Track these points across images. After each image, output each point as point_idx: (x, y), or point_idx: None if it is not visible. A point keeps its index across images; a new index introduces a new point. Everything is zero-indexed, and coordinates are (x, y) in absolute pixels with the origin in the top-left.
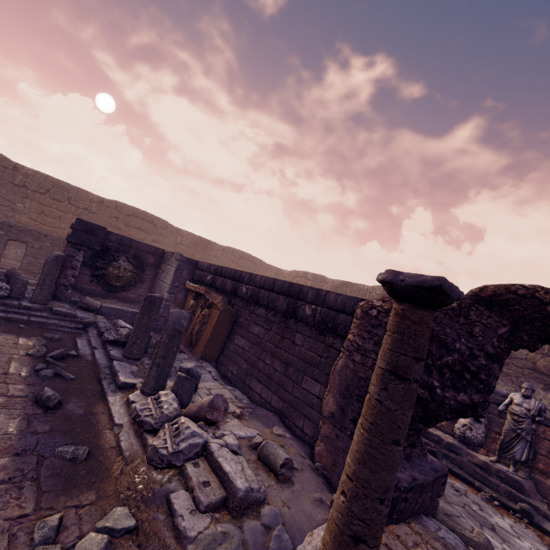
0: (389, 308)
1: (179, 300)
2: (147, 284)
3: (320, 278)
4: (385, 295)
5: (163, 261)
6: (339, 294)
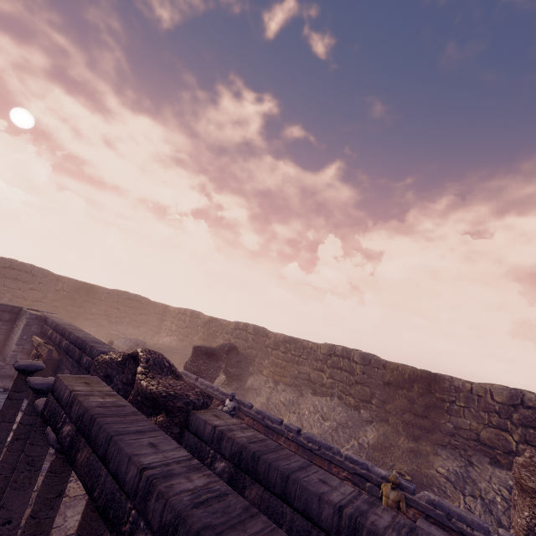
0: (101, 360)
1: (27, 350)
2: (2, 336)
3: (196, 314)
4: (236, 329)
5: (19, 317)
6: (97, 350)
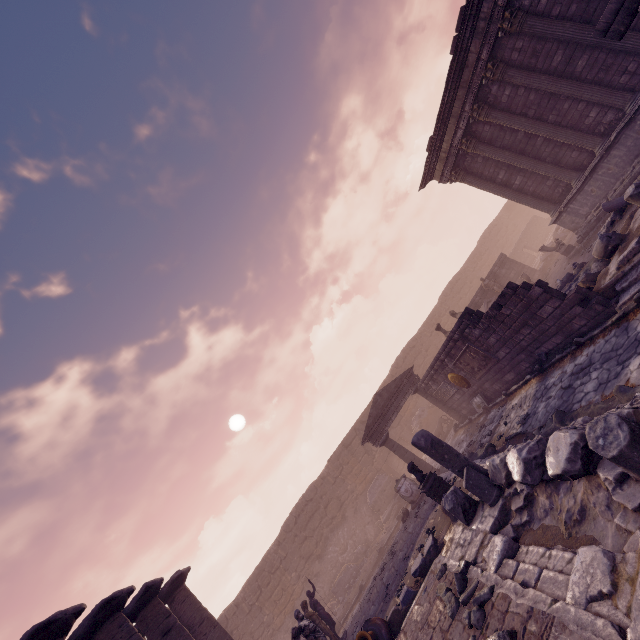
0: None
1: None
2: None
3: None
4: None
5: None
6: None
